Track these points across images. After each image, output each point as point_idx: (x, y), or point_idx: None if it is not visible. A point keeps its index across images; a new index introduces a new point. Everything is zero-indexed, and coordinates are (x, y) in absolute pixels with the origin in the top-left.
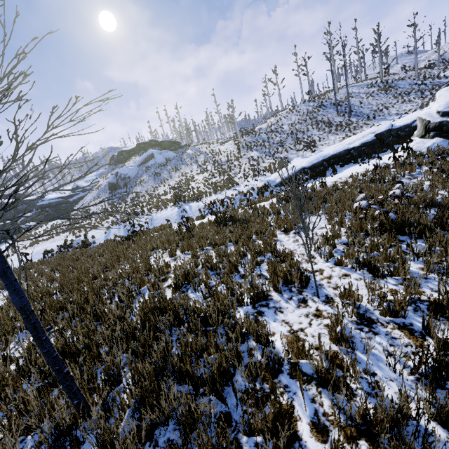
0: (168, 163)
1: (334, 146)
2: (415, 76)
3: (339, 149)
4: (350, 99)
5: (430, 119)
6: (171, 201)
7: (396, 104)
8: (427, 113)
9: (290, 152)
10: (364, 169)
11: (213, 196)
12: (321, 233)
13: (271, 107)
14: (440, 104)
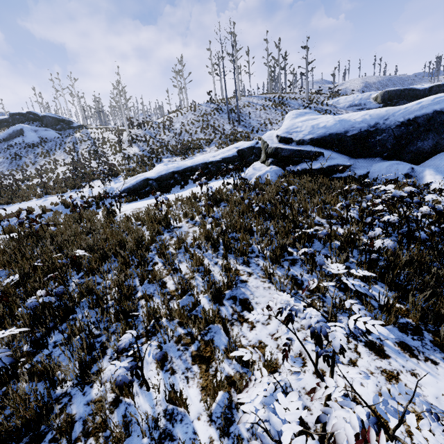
0: (40, 144)
1: (203, 156)
2: (306, 98)
3: (198, 160)
4: (247, 108)
5: (269, 143)
6: None
7: (280, 122)
8: (271, 135)
9: (167, 155)
10: (188, 194)
11: (29, 202)
12: None
13: (180, 101)
14: (281, 128)
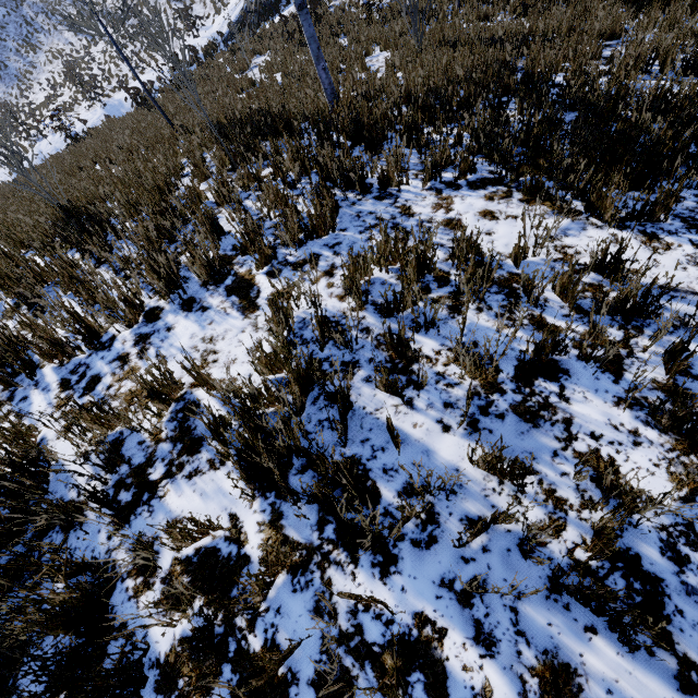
0: (1, 34)
1: None
2: None
3: None
4: None
5: None
6: (79, 104)
7: None
8: None
9: None
10: None
11: (145, 78)
12: (262, 60)
13: None
14: None
